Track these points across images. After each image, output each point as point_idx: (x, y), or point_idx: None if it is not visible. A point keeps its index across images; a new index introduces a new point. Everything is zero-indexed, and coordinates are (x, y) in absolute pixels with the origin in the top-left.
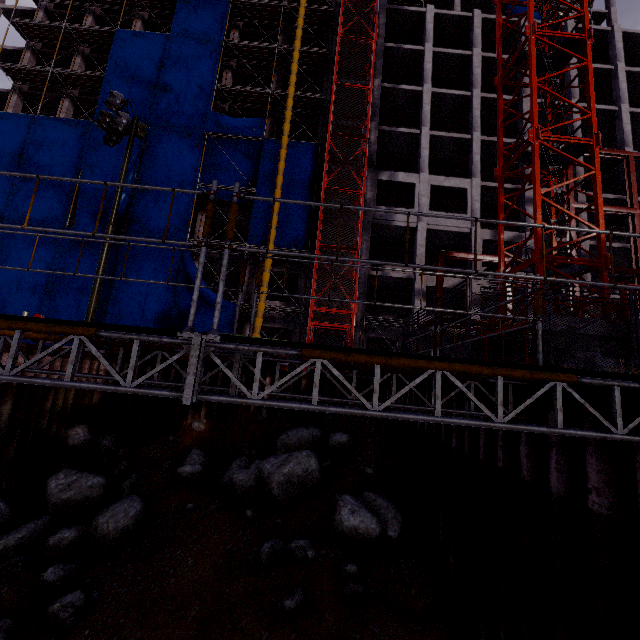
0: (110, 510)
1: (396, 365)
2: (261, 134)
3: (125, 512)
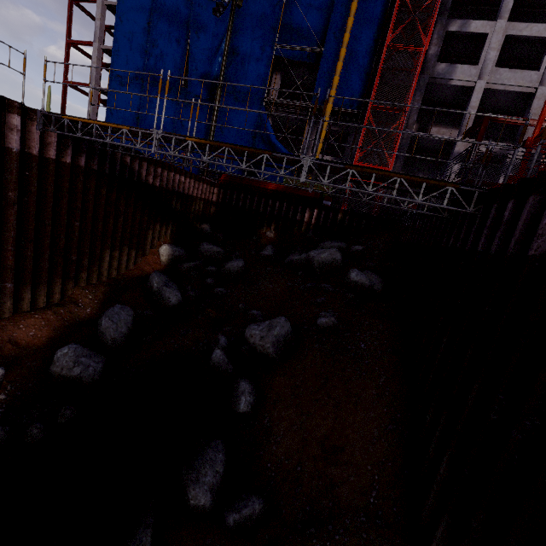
0: (229, 263)
1: (382, 174)
2: None
3: (237, 264)
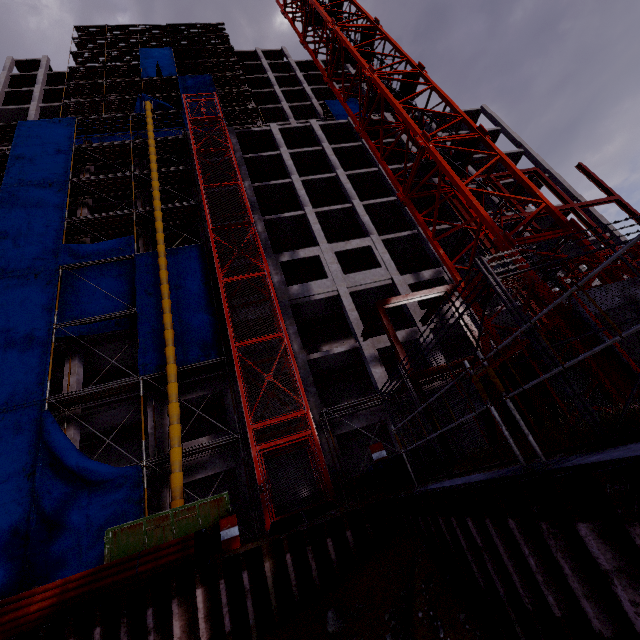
0: None
1: None
2: (131, 251)
3: None
